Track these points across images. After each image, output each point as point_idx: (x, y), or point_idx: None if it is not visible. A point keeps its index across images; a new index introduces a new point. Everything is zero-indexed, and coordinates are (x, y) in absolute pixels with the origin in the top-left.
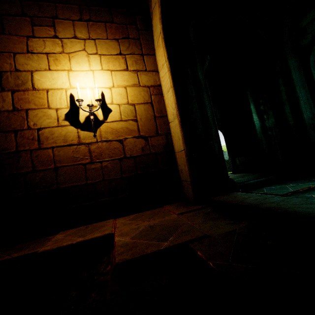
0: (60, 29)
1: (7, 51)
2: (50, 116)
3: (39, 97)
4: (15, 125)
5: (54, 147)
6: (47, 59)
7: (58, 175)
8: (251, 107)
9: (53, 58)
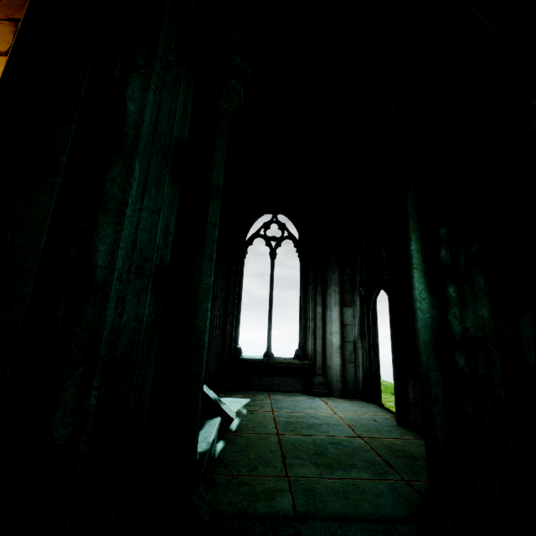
0: None
1: None
2: None
3: None
4: None
5: None
6: None
7: None
8: (412, 245)
9: None
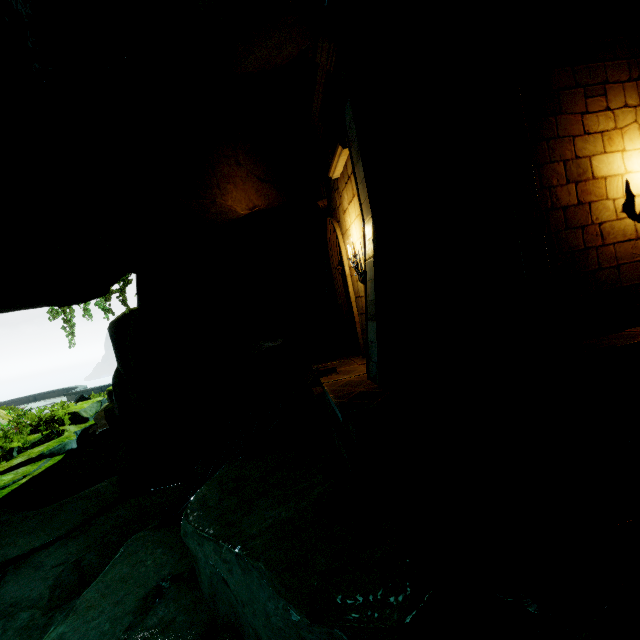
0: (611, 98)
1: (567, 135)
2: (608, 208)
3: (598, 187)
4: (581, 221)
5: (615, 244)
6: (601, 139)
7: (620, 273)
8: None
9: (607, 138)
